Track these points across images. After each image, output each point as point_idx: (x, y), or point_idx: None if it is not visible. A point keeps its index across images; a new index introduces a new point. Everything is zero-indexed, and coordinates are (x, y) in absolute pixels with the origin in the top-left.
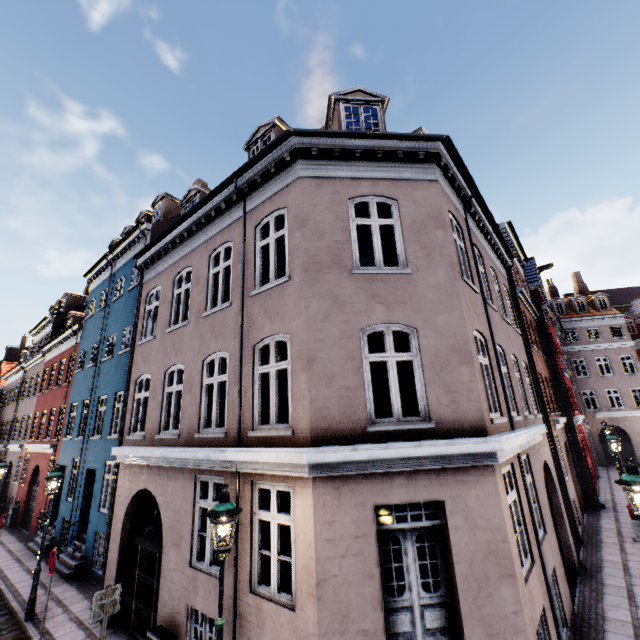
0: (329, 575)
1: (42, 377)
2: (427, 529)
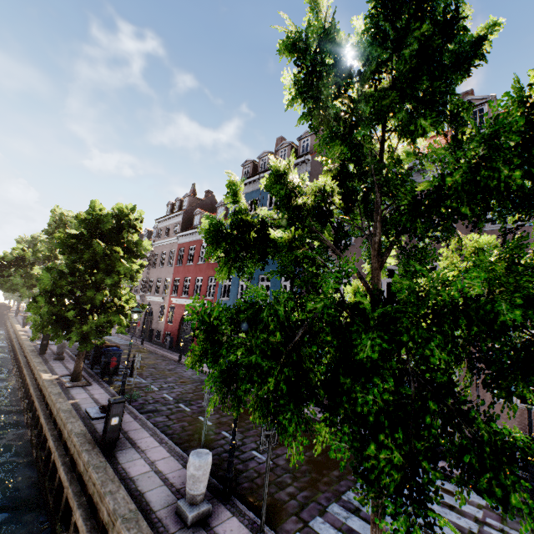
0: None
1: (177, 254)
2: None
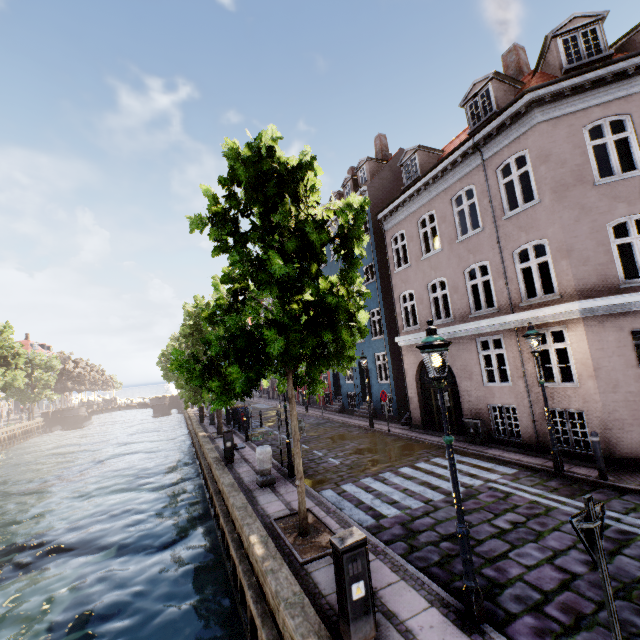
0: (601, 366)
1: None
2: None
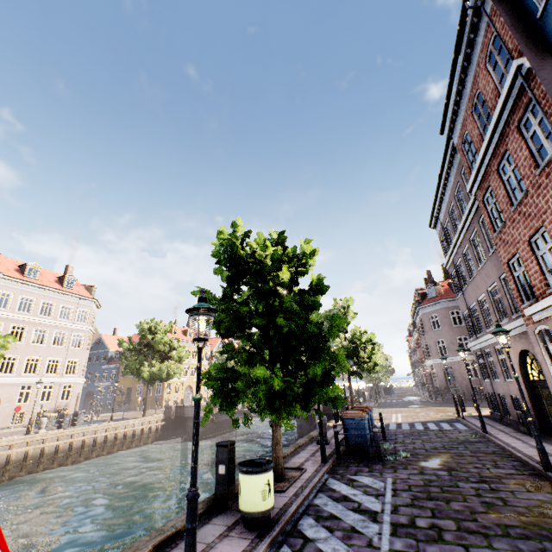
0: (438, 375)
1: (416, 344)
2: (452, 371)
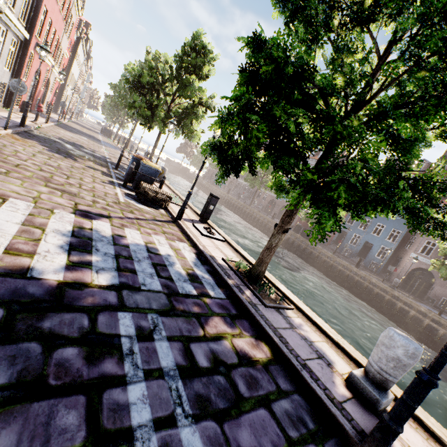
0: None
1: None
2: None
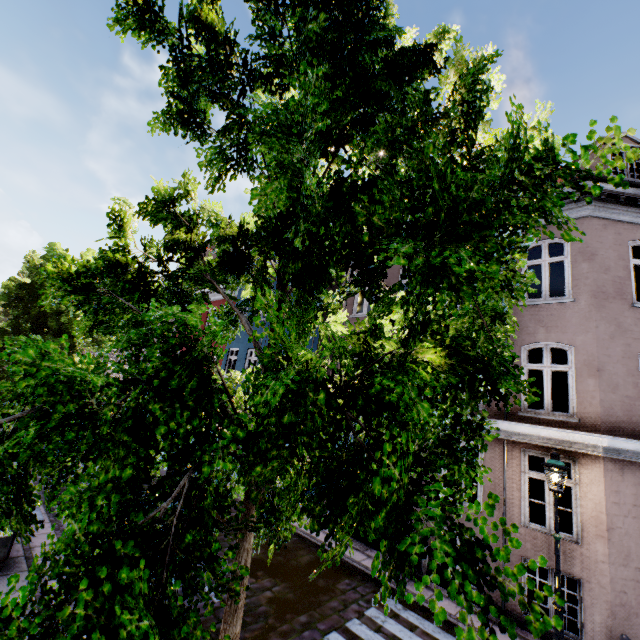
0: (615, 526)
1: None
2: None
